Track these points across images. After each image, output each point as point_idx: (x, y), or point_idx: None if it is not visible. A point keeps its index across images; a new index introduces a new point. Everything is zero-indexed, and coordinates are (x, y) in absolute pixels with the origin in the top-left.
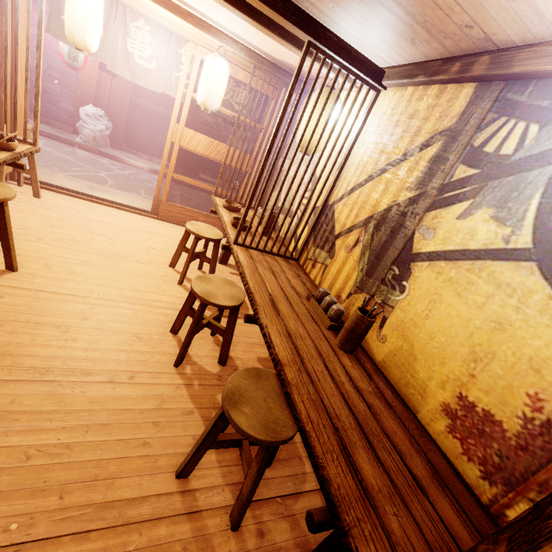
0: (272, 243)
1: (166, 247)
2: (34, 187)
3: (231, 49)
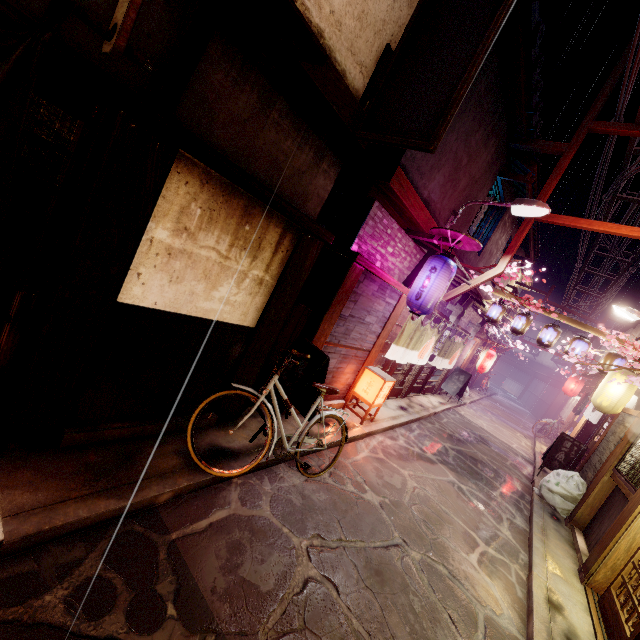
0: None
1: None
2: None
3: None
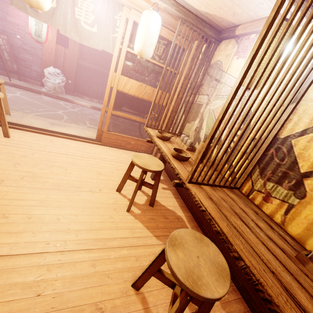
0: (221, 177)
1: (111, 170)
2: (4, 129)
3: (164, 4)
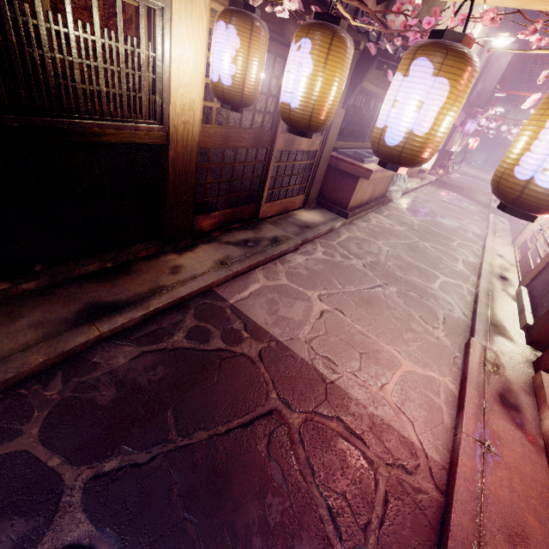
0: None
1: None
2: None
3: None
